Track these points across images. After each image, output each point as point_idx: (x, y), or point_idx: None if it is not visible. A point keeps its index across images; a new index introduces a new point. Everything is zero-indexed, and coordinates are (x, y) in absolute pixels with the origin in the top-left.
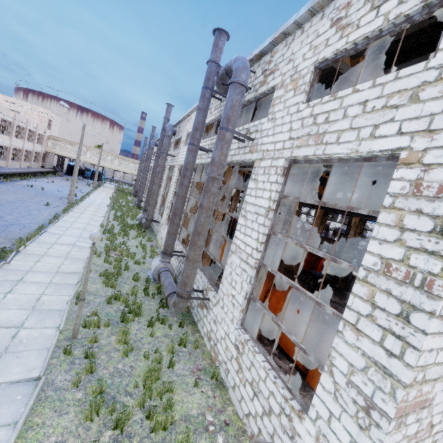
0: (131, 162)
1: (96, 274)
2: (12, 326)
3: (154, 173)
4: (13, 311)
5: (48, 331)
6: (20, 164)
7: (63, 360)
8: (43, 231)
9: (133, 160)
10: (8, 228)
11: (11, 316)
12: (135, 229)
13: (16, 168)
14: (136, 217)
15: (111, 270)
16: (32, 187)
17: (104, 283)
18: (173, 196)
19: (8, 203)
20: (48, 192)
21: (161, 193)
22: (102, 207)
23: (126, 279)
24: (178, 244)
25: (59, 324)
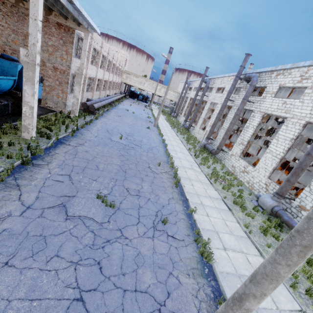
0: (172, 91)
1: (229, 201)
2: (240, 251)
3: (221, 111)
4: (227, 235)
5: (259, 259)
6: (113, 92)
7: (293, 292)
8: (170, 155)
9: (173, 90)
10: (153, 151)
11: (230, 240)
12: (205, 153)
13: (114, 95)
14: (195, 140)
15: (240, 201)
16: (127, 111)
17: (242, 211)
18: (251, 137)
19: (132, 126)
20: (136, 115)
21: (225, 128)
22: (170, 129)
23: (247, 208)
24: (275, 184)
25: (258, 252)
